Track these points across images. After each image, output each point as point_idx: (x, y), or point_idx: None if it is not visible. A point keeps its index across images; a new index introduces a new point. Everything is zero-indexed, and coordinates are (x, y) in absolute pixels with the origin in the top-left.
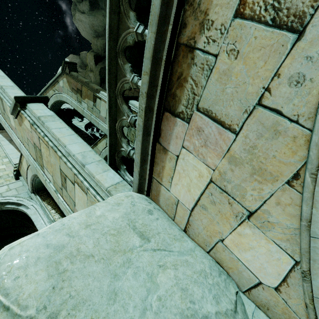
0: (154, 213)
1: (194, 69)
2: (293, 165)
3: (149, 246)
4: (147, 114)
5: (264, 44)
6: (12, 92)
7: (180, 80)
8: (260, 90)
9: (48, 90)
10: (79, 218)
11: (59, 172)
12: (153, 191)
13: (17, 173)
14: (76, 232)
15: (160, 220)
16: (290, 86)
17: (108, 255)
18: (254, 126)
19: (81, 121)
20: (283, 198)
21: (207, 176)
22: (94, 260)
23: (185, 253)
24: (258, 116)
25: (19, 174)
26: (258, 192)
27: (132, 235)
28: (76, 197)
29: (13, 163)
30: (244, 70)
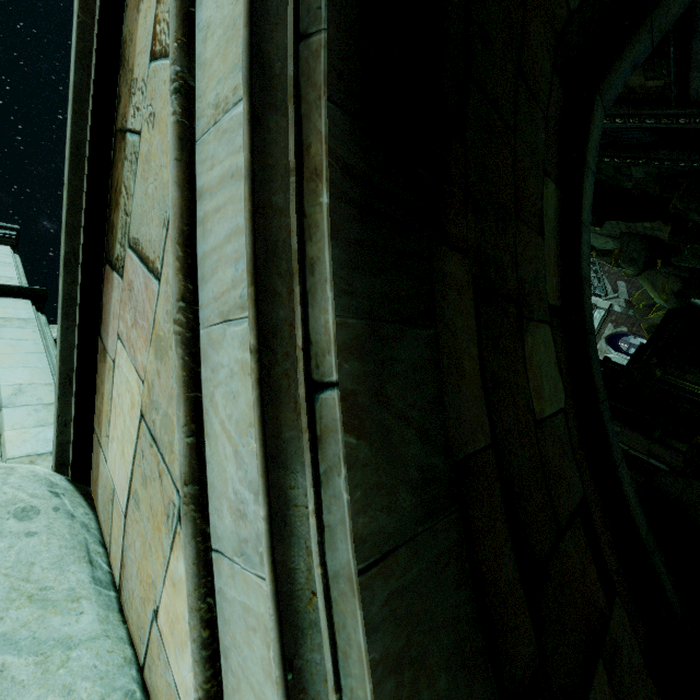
0: (40, 518)
1: (126, 167)
2: None
3: None
4: (71, 269)
5: None
6: None
7: (117, 195)
8: None
9: None
10: None
11: None
12: (94, 468)
13: None
14: None
15: (39, 538)
16: None
17: None
18: None
19: None
20: None
21: (138, 403)
22: None
23: (22, 645)
24: None
25: None
26: None
27: None
28: None
29: None
30: (160, 144)
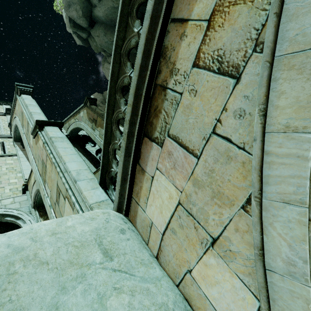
0: (127, 233)
1: (166, 103)
2: (245, 189)
3: (110, 265)
4: (129, 138)
5: (214, 86)
6: (37, 117)
7: (156, 112)
8: (214, 121)
9: (70, 118)
10: (49, 225)
11: (56, 187)
12: (132, 211)
13: (25, 187)
14: (40, 237)
15: (131, 240)
16: (235, 118)
17: (64, 266)
18: (211, 152)
19: (93, 147)
20: (240, 224)
21: (176, 198)
22: (48, 268)
23: (148, 280)
24: (213, 143)
25: (27, 189)
26: (219, 216)
27: (95, 250)
28: (65, 212)
29: (24, 178)
30: (201, 105)
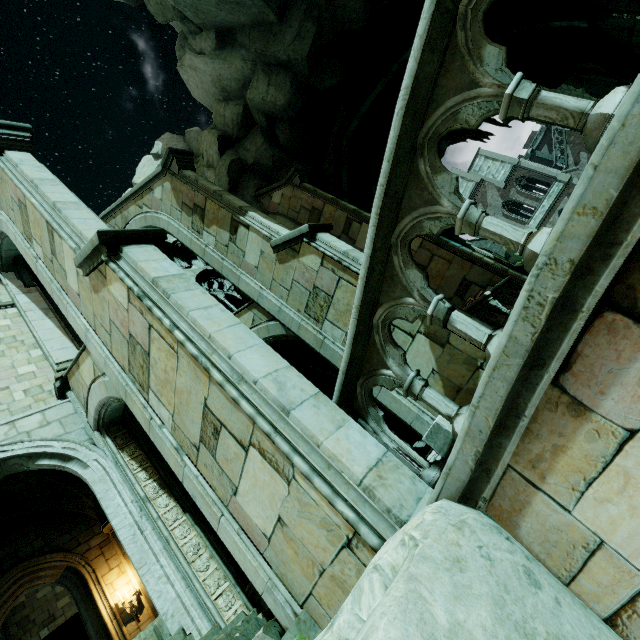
0: (539, 578)
1: None
2: None
3: None
4: (552, 315)
5: None
6: (78, 216)
7: None
8: None
9: (127, 205)
10: None
11: (198, 410)
12: (501, 498)
13: (62, 385)
14: None
15: (563, 603)
16: None
17: None
18: None
19: (188, 268)
20: None
21: None
22: None
23: None
24: None
25: (67, 387)
26: None
27: None
28: (246, 477)
29: (53, 360)
30: None
